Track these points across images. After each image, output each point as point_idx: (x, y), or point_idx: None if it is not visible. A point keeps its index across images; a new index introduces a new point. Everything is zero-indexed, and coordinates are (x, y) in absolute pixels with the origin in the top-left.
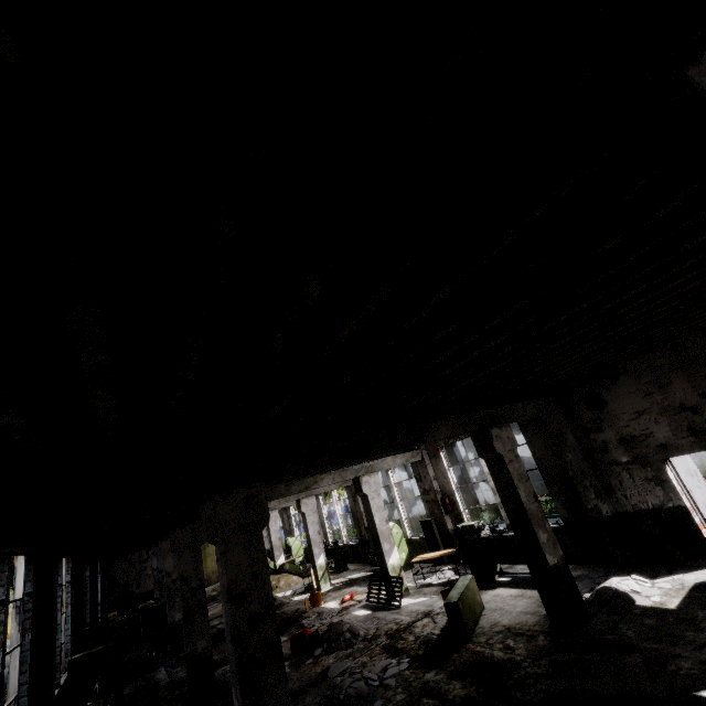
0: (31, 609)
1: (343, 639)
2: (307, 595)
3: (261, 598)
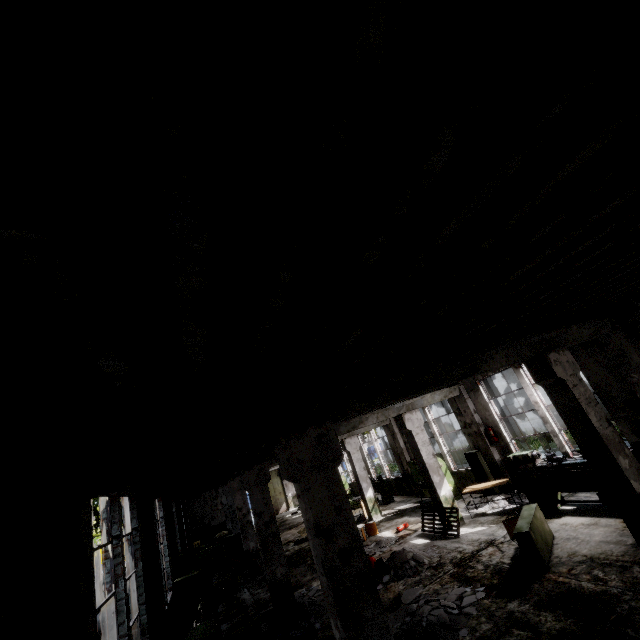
0: (139, 541)
1: (409, 567)
2: (360, 525)
3: (347, 532)
